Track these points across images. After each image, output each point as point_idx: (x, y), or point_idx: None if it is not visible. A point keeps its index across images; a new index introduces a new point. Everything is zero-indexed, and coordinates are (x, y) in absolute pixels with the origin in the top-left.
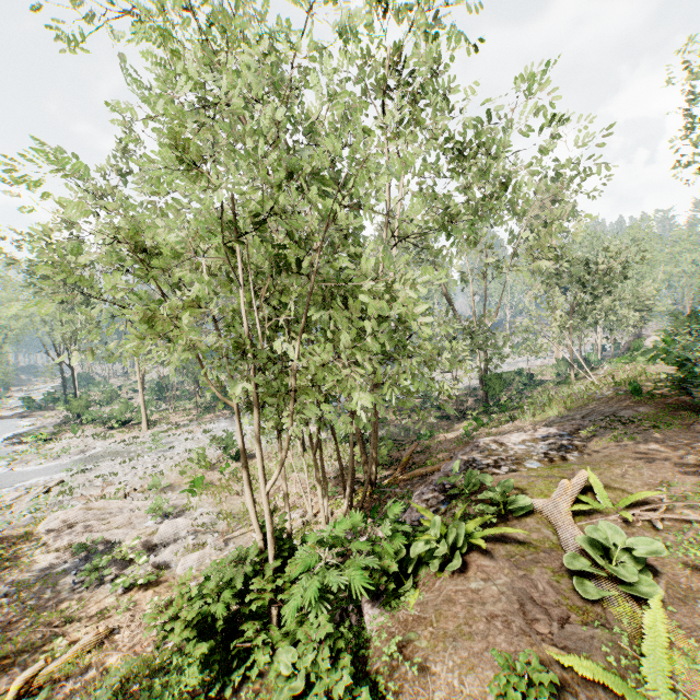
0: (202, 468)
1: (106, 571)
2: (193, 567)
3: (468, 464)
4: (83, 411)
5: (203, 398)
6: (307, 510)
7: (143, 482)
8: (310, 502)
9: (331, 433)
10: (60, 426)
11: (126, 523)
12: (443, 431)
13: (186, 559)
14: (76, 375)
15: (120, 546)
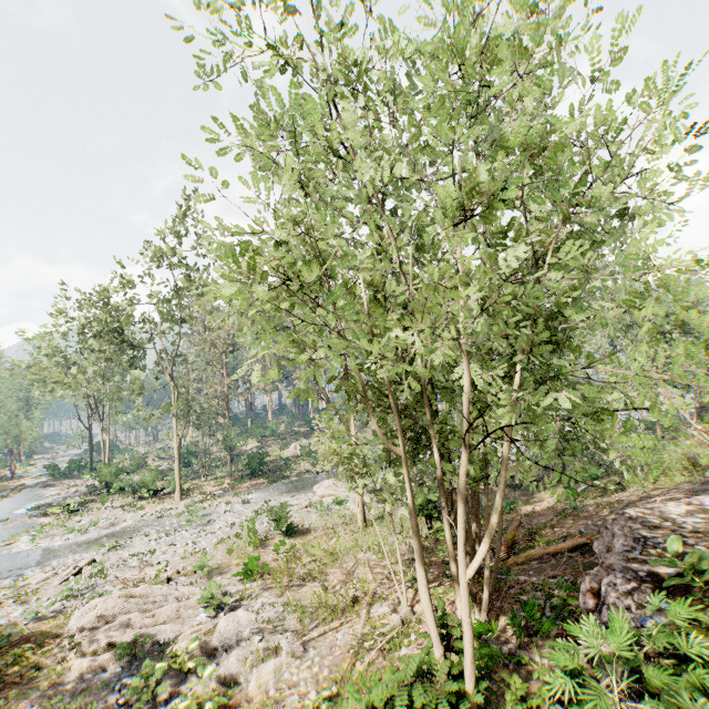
0: (252, 546)
1: (161, 686)
2: (269, 682)
3: (641, 542)
4: (112, 479)
5: (235, 466)
6: (401, 602)
7: (186, 563)
8: (404, 592)
9: (450, 500)
10: (86, 495)
11: (173, 616)
12: (522, 503)
13: (260, 671)
14: (107, 440)
15: (172, 649)
